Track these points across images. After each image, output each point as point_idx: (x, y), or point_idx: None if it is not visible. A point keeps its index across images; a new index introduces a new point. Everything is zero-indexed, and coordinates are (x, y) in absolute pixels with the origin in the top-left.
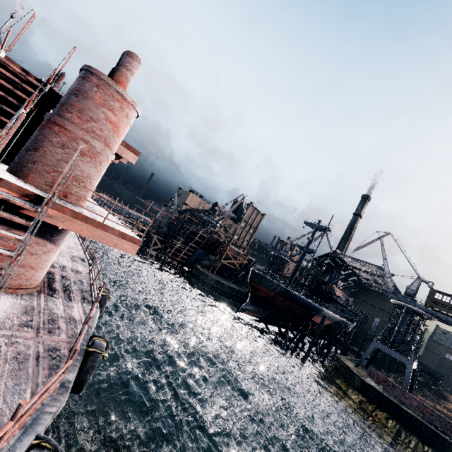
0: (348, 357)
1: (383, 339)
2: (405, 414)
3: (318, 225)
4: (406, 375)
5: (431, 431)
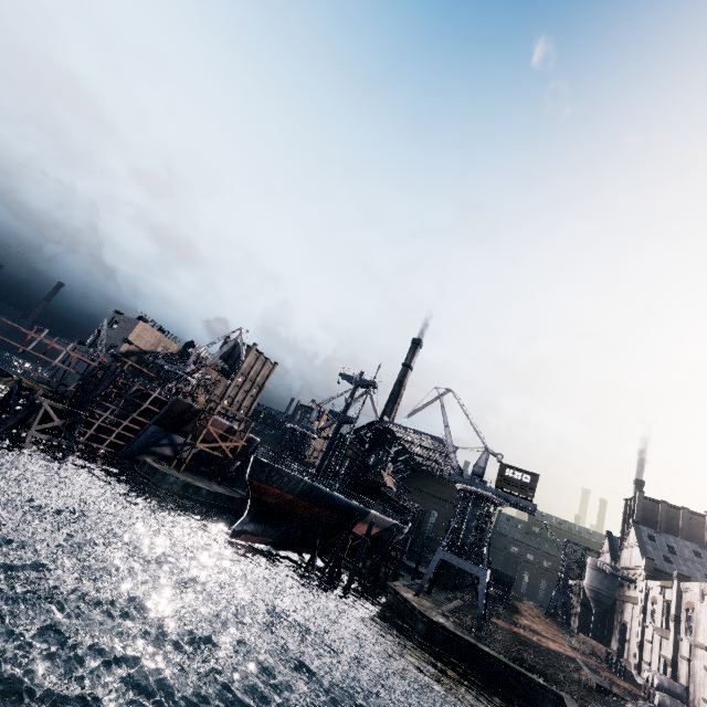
0: (405, 582)
1: (450, 544)
2: (484, 657)
3: (360, 379)
4: (480, 593)
5: (517, 673)
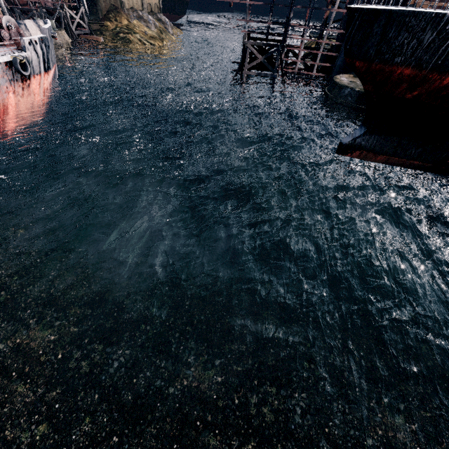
0: None
1: None
2: None
3: None
4: None
5: None
